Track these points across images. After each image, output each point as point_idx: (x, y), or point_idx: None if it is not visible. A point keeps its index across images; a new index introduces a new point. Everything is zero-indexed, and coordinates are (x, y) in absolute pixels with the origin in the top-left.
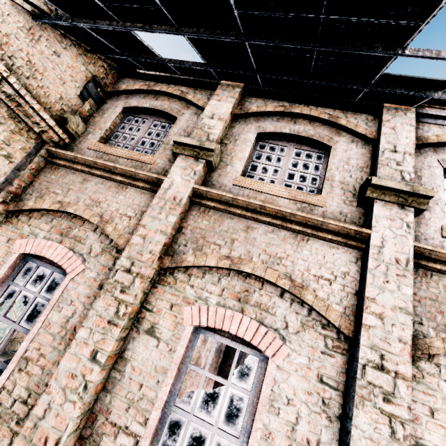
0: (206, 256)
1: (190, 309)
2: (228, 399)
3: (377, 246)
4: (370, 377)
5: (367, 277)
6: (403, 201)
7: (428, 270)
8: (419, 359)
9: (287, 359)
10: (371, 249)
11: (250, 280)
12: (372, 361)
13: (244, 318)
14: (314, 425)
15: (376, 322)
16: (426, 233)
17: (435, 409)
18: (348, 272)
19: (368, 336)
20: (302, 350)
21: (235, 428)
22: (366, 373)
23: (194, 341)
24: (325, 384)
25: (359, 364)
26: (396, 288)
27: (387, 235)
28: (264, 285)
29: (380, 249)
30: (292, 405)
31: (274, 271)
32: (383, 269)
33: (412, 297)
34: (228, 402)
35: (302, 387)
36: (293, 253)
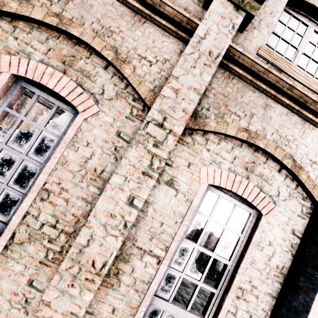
0: (33, 8)
1: (9, 58)
2: (40, 139)
3: (199, 36)
4: (150, 130)
5: (179, 60)
6: (239, 1)
7: (233, 74)
8: (196, 134)
9: (95, 117)
10: (193, 38)
11: (79, 48)
12: (156, 120)
13: (64, 78)
14: (103, 161)
15: (171, 95)
16: (247, 48)
17: (192, 163)
18: (169, 60)
19: (161, 103)
20: (110, 113)
21: (42, 158)
22: (148, 127)
23: (13, 90)
24: (121, 138)
25: (145, 121)
26: (199, 74)
27: (213, 29)
28: (92, 55)
29: (201, 40)
30: (90, 147)
31: (102, 41)
32: (196, 56)
33: (208, 83)
34: (40, 141)
35: (102, 137)
36: (126, 30)
